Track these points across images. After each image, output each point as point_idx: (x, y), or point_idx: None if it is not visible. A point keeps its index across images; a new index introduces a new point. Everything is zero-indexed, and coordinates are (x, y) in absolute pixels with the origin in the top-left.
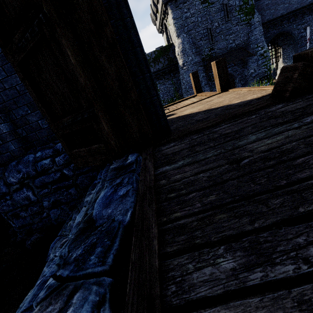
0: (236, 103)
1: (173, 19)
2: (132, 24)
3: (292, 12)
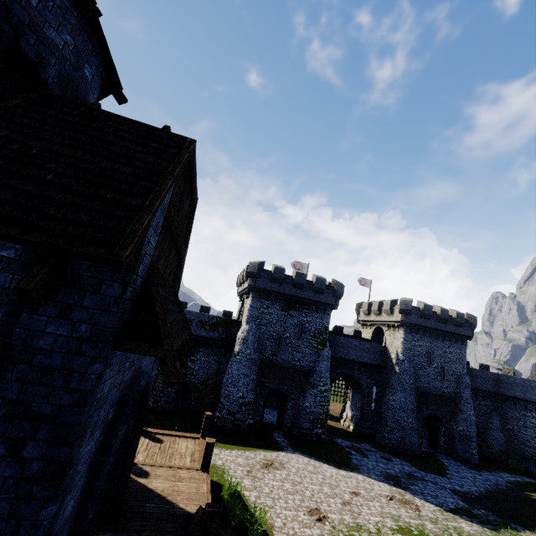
0: (179, 508)
1: (251, 306)
2: (137, 446)
3: (363, 363)
